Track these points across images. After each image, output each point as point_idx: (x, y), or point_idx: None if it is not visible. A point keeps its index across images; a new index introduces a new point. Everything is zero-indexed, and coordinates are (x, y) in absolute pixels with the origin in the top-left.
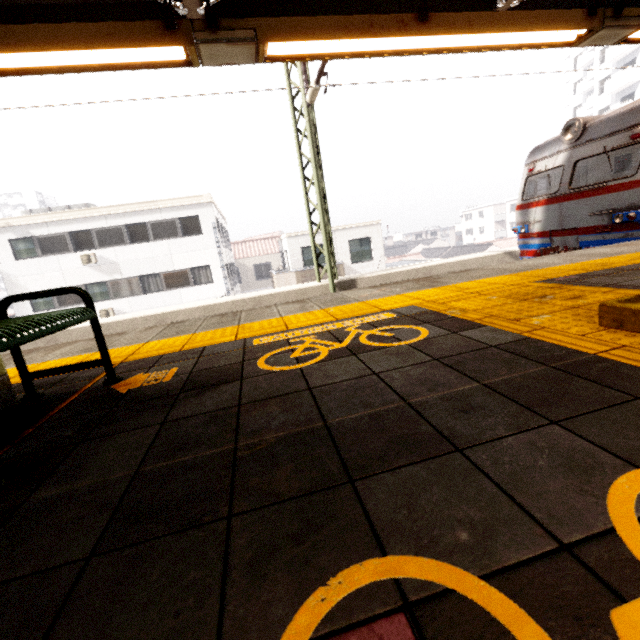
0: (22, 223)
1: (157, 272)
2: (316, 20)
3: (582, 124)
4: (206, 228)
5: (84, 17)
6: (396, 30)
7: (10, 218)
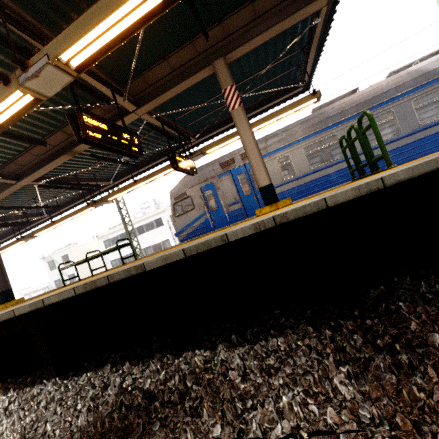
0: (106, 234)
1: (149, 246)
2: (37, 230)
3: None
4: (165, 222)
5: (33, 222)
6: (50, 226)
7: (102, 233)
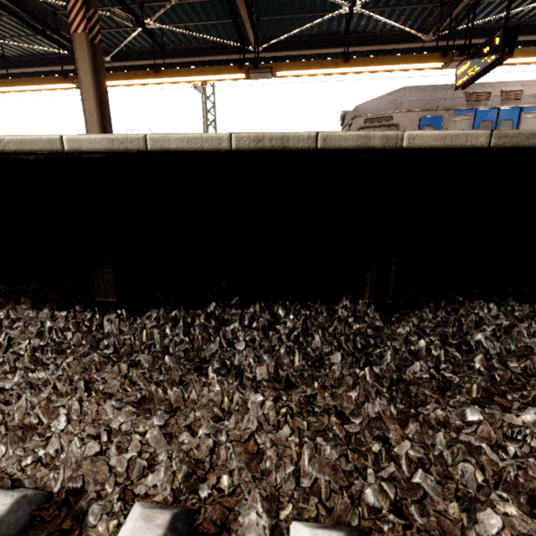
0: None
1: None
2: (115, 74)
3: (342, 115)
4: None
5: (70, 62)
6: (146, 77)
7: None
